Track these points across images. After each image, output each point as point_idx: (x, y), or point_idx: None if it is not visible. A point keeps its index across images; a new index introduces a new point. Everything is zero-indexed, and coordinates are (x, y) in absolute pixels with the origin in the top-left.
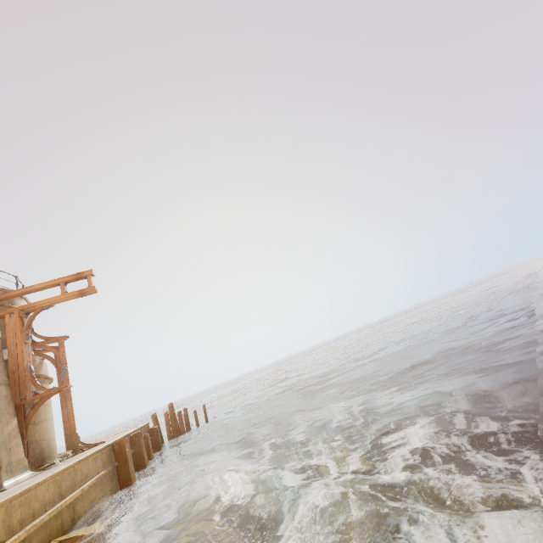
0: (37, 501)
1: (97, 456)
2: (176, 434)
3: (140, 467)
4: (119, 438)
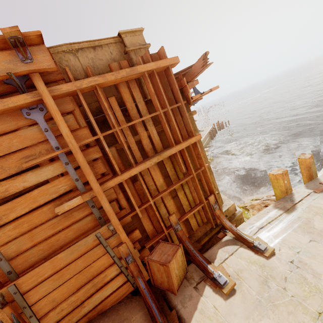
0: (204, 140)
1: (207, 134)
2: (220, 129)
3: (213, 136)
4: (209, 130)
